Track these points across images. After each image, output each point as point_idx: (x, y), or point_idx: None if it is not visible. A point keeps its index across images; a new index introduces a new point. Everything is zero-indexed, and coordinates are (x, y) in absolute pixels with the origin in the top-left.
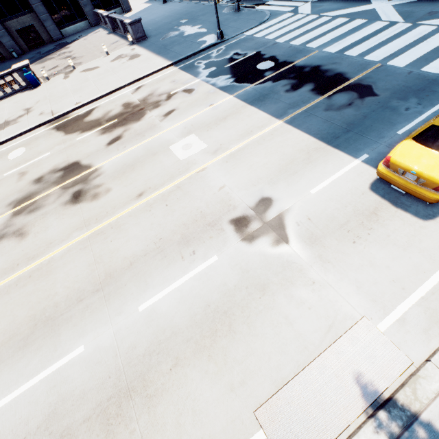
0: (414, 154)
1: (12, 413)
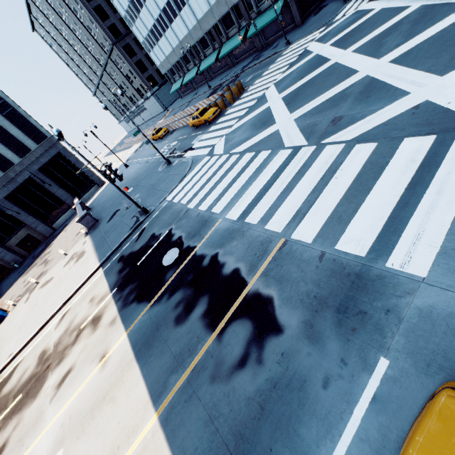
0: None
1: None
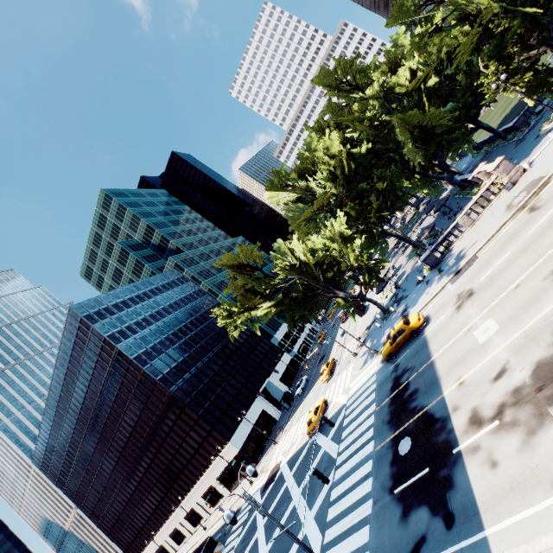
0: (413, 319)
1: (549, 209)
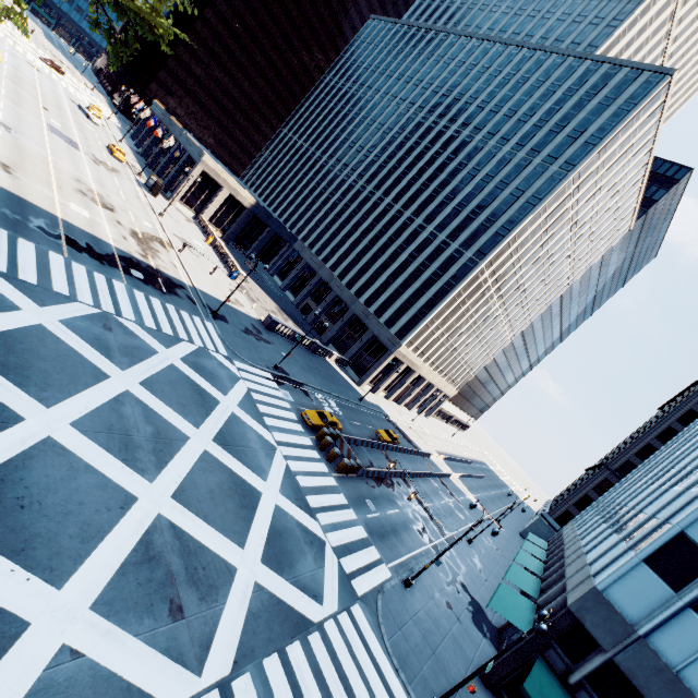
0: None
1: None
